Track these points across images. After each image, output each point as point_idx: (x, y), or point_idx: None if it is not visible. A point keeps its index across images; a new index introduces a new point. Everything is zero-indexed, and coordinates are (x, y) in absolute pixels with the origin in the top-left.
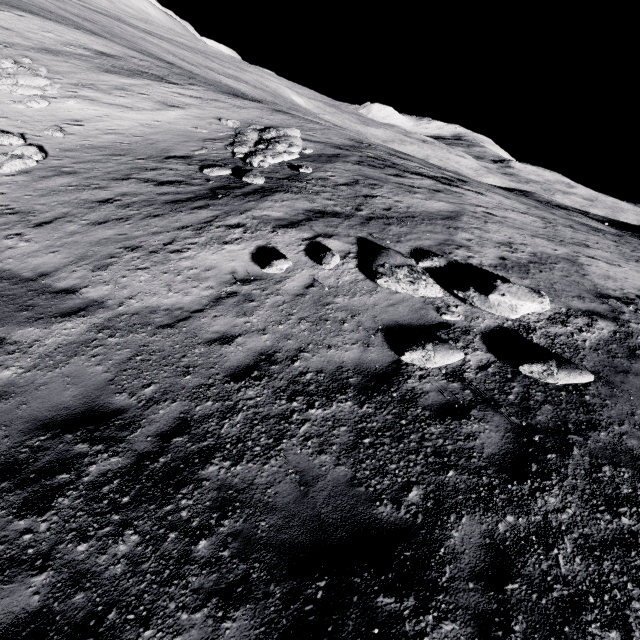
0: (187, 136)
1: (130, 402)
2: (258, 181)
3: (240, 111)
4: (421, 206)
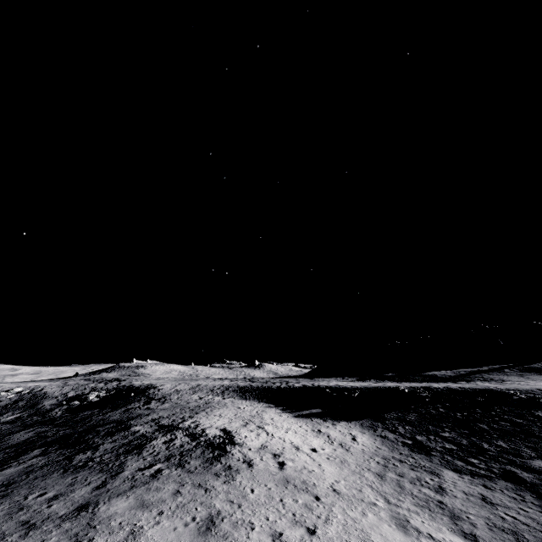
0: None
1: None
2: None
3: None
4: None
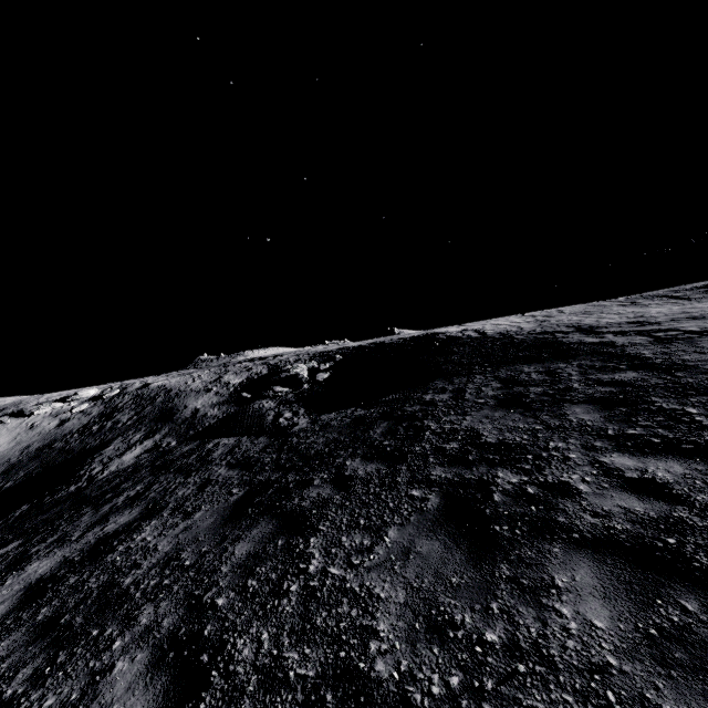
0: None
1: (7, 458)
2: None
3: None
4: (1, 405)
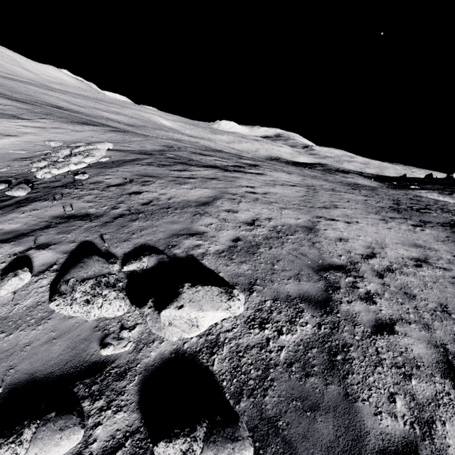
0: (1, 158)
1: None
2: (18, 193)
3: (75, 134)
4: (183, 195)
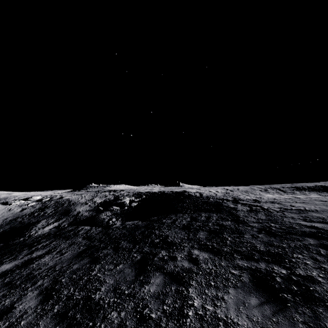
0: None
1: None
2: None
3: None
4: None
